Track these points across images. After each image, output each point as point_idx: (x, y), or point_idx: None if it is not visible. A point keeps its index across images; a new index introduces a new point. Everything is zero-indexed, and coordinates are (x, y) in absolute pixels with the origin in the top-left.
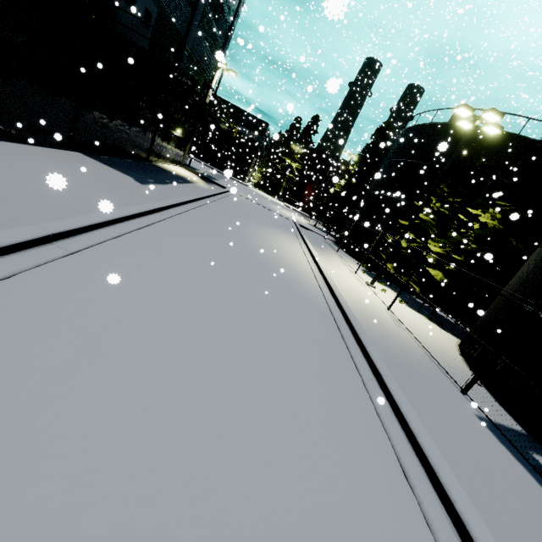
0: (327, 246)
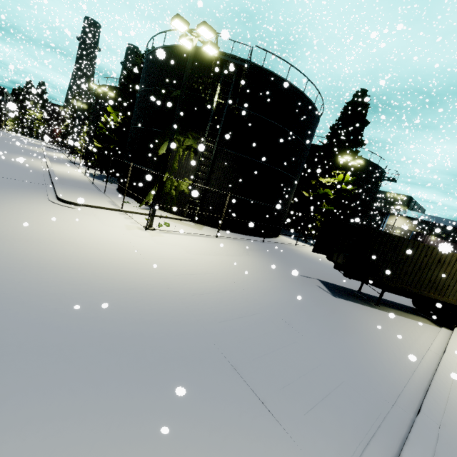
0: (59, 152)
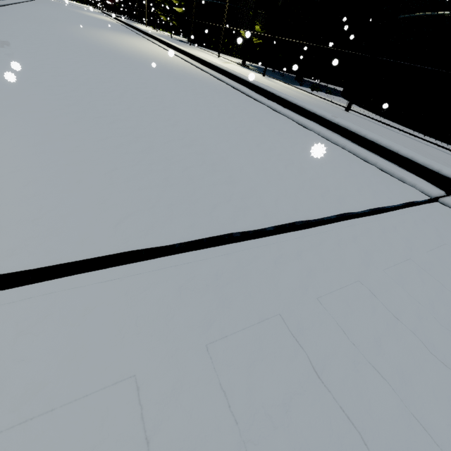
0: (131, 22)
